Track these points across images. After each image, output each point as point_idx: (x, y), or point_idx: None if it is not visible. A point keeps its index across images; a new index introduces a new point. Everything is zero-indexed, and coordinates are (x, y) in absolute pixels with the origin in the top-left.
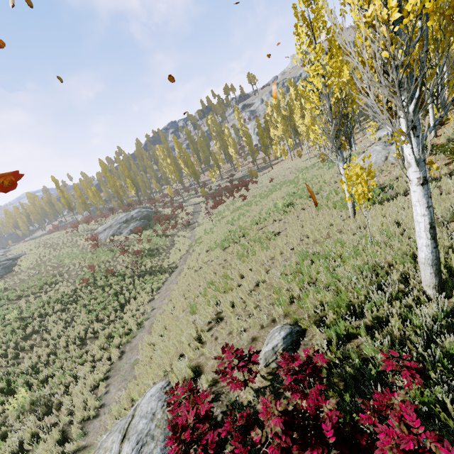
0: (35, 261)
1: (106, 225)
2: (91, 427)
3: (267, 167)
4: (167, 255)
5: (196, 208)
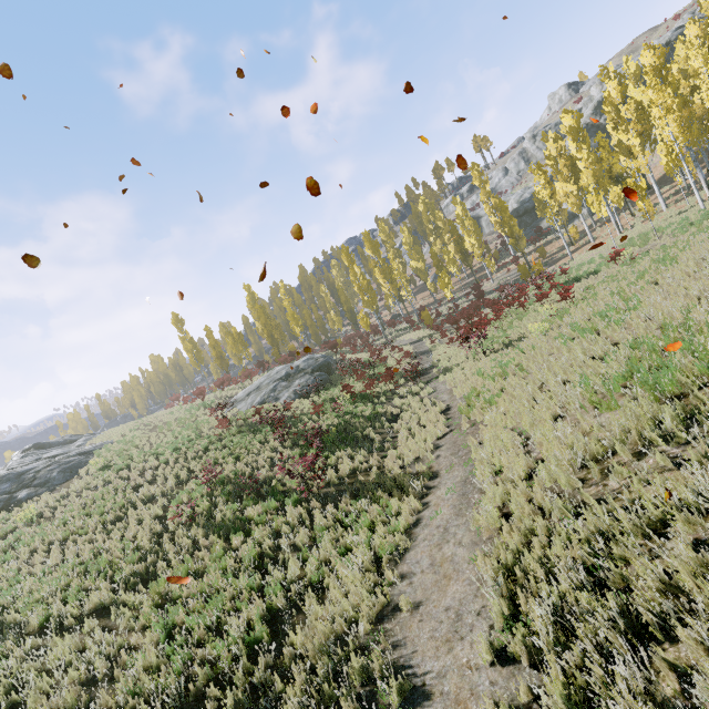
0: (119, 456)
1: (251, 387)
2: None
3: (553, 262)
4: (389, 440)
5: (417, 348)
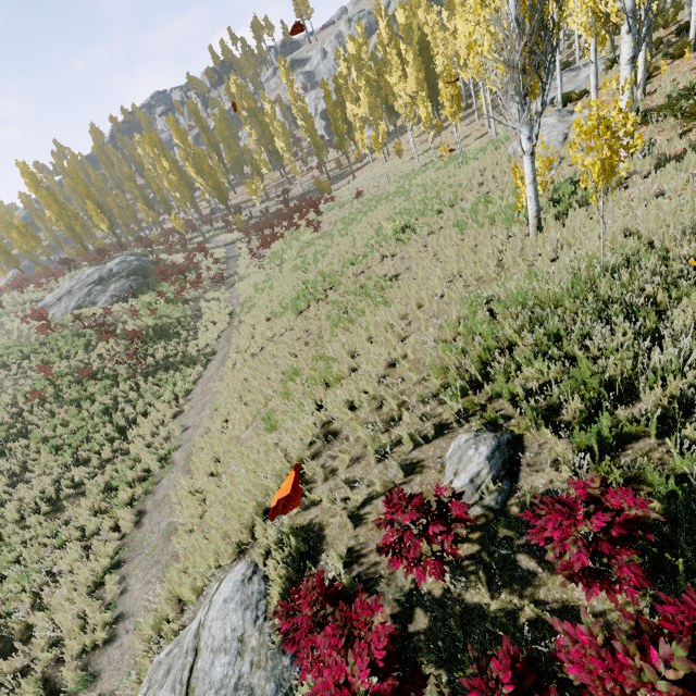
0: None
1: (61, 291)
2: (103, 662)
3: (345, 176)
4: (193, 334)
5: (230, 252)
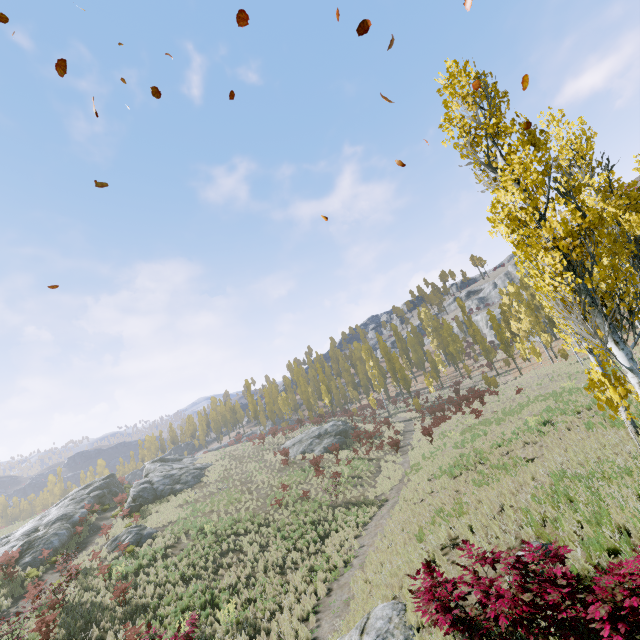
0: (222, 473)
1: (296, 439)
2: None
3: (513, 372)
4: (373, 484)
5: (407, 426)
